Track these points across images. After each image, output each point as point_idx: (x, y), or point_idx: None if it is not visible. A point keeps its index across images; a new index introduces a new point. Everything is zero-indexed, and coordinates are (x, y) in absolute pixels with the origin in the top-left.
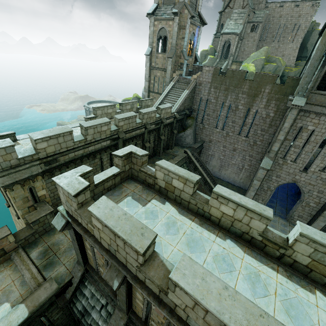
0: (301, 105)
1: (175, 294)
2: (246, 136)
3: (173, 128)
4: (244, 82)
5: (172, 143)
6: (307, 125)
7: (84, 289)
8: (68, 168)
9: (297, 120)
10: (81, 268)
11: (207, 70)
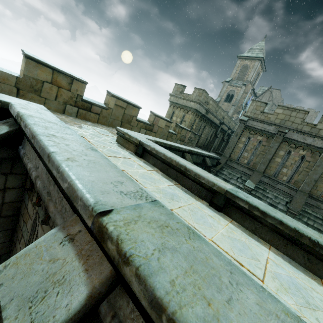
0: None
1: (322, 123)
2: None
3: None
4: None
5: None
6: None
7: (223, 171)
8: (204, 123)
9: None
10: (226, 158)
11: None
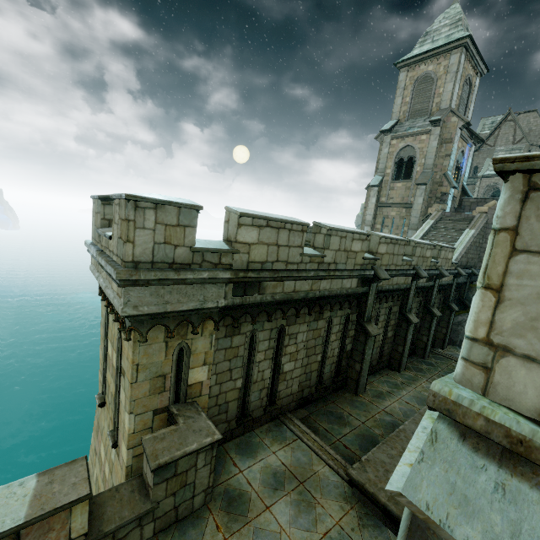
0: None
1: None
2: None
3: (450, 298)
4: None
5: (445, 333)
6: None
7: None
8: (268, 323)
9: None
10: None
11: None
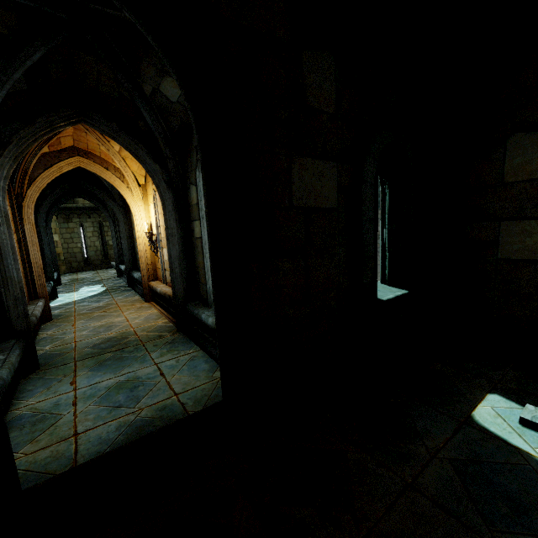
0: None
1: None
2: None
3: None
4: None
5: None
6: None
7: None
8: (90, 220)
9: None
10: None
11: None
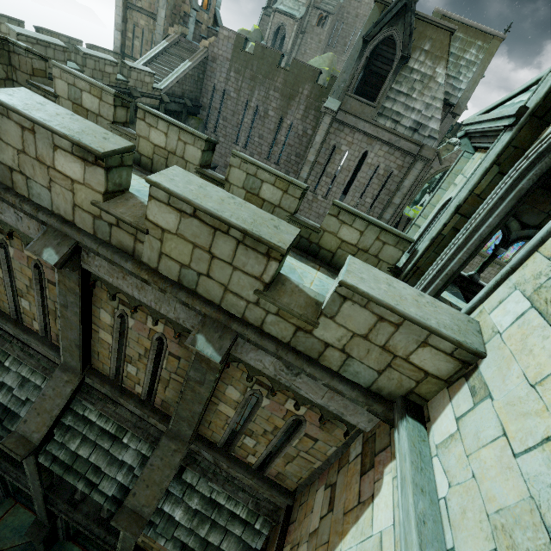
0: (334, 109)
1: (1, 137)
2: (277, 162)
3: None
4: (278, 72)
5: None
6: (341, 143)
7: None
8: None
9: (331, 136)
10: None
11: (225, 36)
